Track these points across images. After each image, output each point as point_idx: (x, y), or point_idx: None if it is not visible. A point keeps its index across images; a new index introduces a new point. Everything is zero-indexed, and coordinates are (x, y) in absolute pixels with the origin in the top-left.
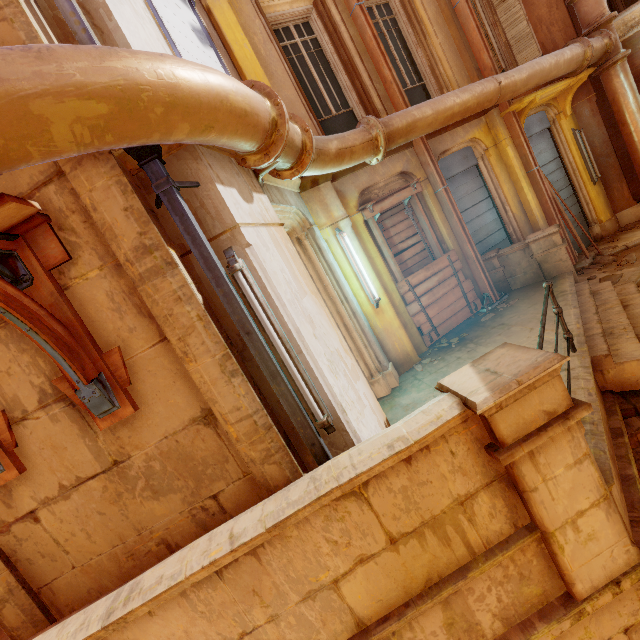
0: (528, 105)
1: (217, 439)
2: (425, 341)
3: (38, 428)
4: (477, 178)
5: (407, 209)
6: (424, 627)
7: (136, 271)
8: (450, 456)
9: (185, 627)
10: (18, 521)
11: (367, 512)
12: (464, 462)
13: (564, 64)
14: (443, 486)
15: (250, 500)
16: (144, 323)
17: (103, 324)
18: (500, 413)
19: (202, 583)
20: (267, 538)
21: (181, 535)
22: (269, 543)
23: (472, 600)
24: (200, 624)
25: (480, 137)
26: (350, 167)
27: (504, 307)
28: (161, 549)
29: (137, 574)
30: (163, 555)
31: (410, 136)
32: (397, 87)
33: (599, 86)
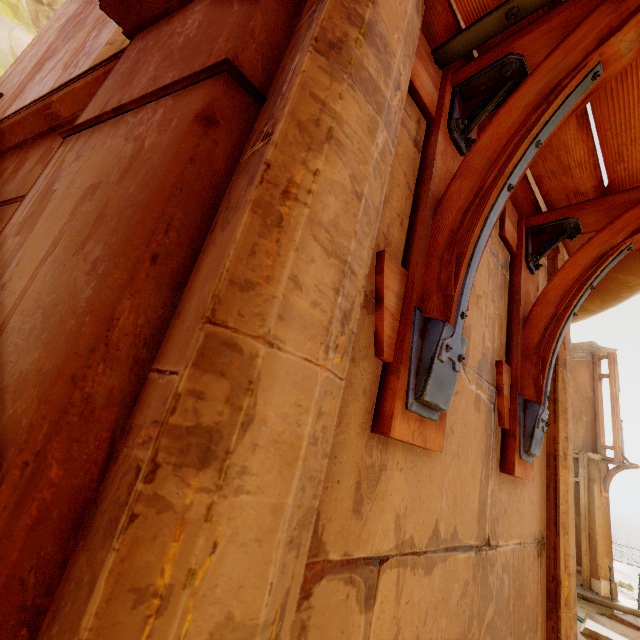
0: None
1: (538, 585)
2: None
3: (463, 395)
4: None
5: None
6: None
7: (564, 355)
8: None
9: None
10: (342, 570)
11: None
12: None
13: None
14: None
15: None
16: None
17: None
18: None
19: None
20: None
21: None
22: None
23: None
24: None
25: None
26: None
27: None
28: None
29: None
30: None
31: None
32: None
33: None
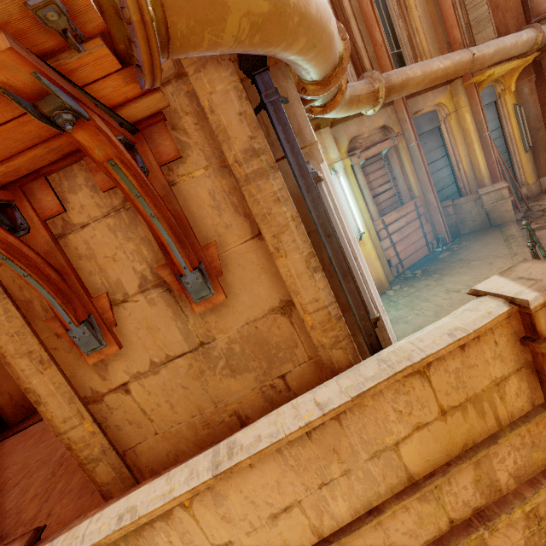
0: (487, 78)
1: (290, 327)
2: (393, 272)
3: (136, 310)
4: (438, 138)
5: (384, 159)
6: (458, 482)
7: (243, 172)
8: (494, 345)
9: (277, 478)
10: (111, 392)
11: (427, 388)
12: (503, 351)
13: (521, 45)
14: (485, 369)
15: (311, 380)
16: (239, 221)
17: (203, 219)
18: (542, 310)
19: (294, 442)
20: (349, 406)
21: (251, 408)
22: (350, 410)
23: (496, 462)
24: (289, 476)
25: (445, 102)
26: (344, 117)
27: (458, 247)
28: (233, 420)
29: (210, 440)
30: (234, 425)
31: (402, 93)
32: (385, 50)
33: (539, 69)
